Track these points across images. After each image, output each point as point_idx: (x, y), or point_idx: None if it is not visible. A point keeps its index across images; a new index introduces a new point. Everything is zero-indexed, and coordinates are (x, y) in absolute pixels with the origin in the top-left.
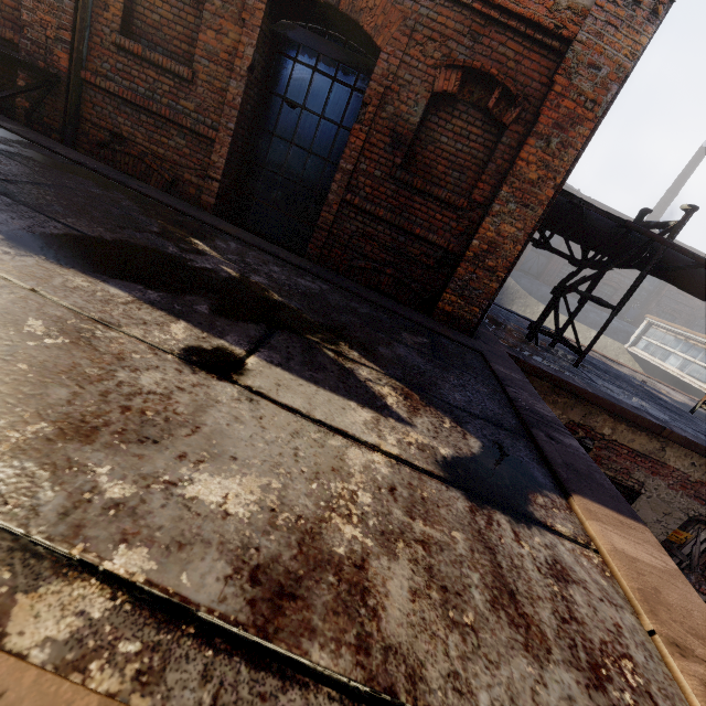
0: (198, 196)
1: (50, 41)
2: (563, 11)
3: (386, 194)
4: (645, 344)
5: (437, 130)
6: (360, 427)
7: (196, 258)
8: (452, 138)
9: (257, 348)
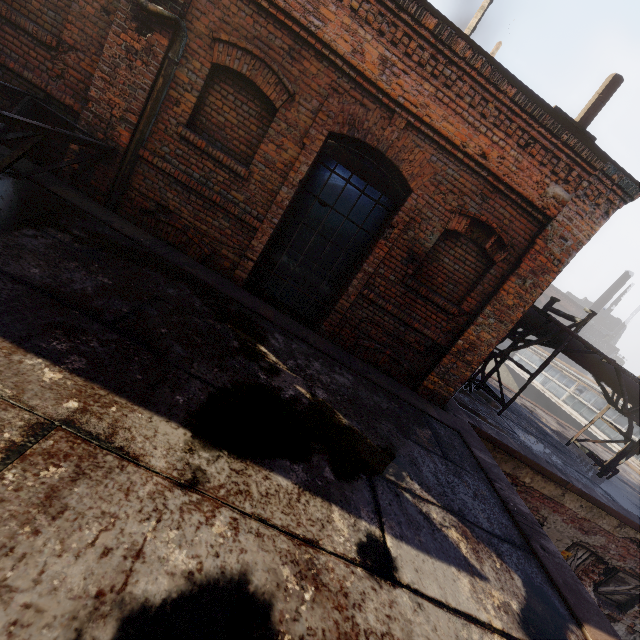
0: (231, 269)
1: (114, 118)
2: (549, 198)
3: (396, 294)
4: (518, 360)
5: (442, 253)
6: (472, 603)
7: (280, 382)
8: (453, 260)
9: (380, 518)
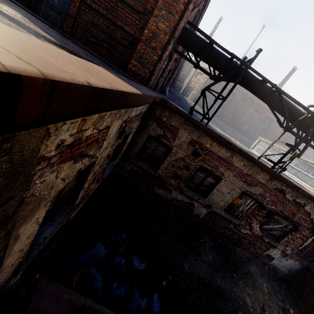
0: None
1: None
2: None
3: (104, 0)
4: (257, 148)
5: None
6: None
7: None
8: None
9: None
